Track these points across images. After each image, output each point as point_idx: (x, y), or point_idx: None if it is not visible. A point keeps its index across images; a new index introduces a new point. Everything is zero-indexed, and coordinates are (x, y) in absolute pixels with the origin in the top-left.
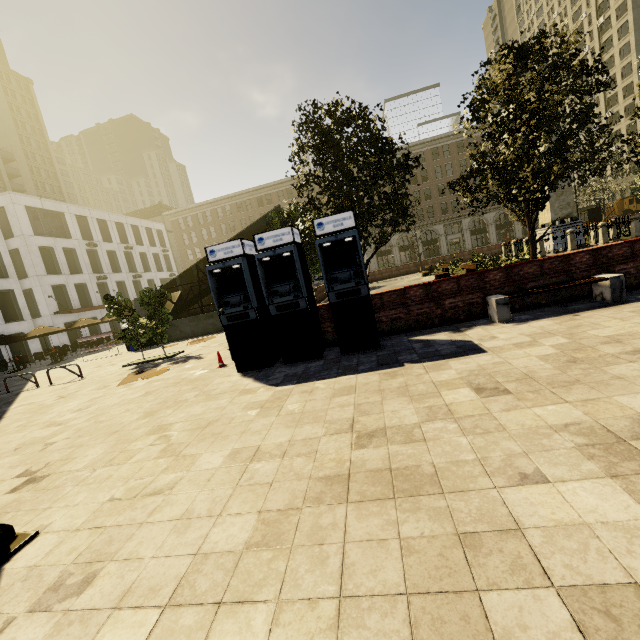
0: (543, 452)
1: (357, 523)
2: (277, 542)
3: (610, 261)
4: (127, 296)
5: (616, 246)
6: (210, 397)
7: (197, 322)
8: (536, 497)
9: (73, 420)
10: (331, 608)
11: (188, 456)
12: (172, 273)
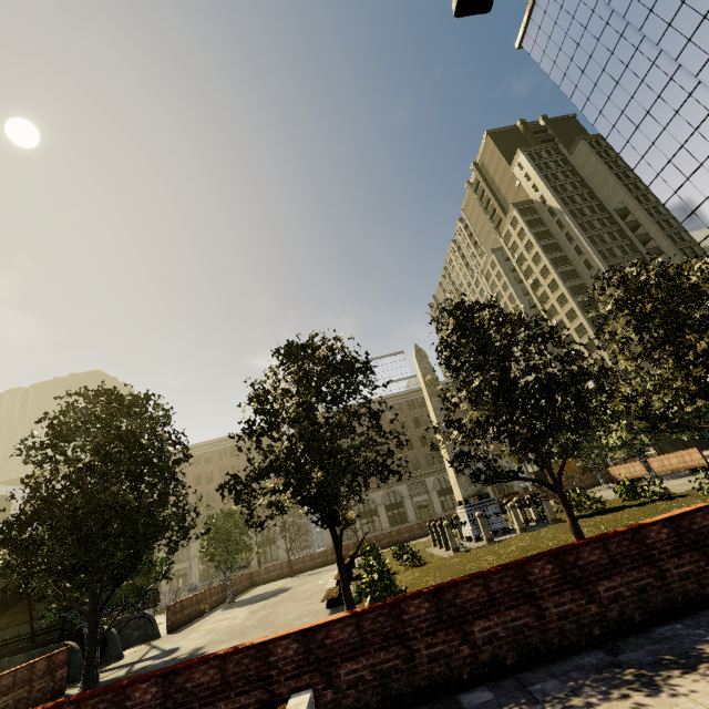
0: None
1: None
2: None
3: (330, 654)
4: None
5: (336, 623)
6: None
7: None
8: None
9: None
10: None
11: None
12: None
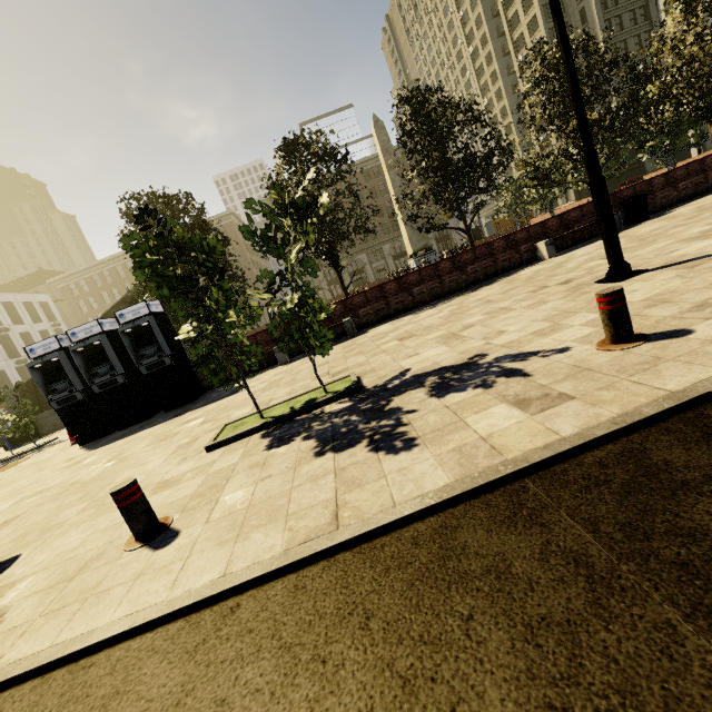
0: (165, 450)
1: (48, 506)
2: (3, 527)
3: (355, 307)
4: (11, 387)
5: (356, 296)
6: (40, 471)
7: None
8: (133, 471)
9: None
10: (4, 537)
11: None
12: None
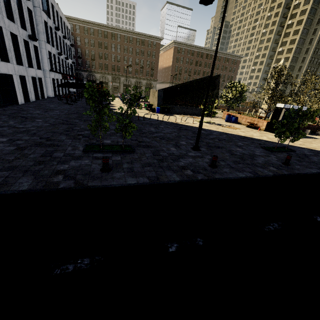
0: None
1: None
2: None
3: (318, 128)
4: (62, 69)
5: None
6: None
7: (182, 109)
8: None
9: (262, 136)
10: None
11: (316, 144)
12: (73, 62)
